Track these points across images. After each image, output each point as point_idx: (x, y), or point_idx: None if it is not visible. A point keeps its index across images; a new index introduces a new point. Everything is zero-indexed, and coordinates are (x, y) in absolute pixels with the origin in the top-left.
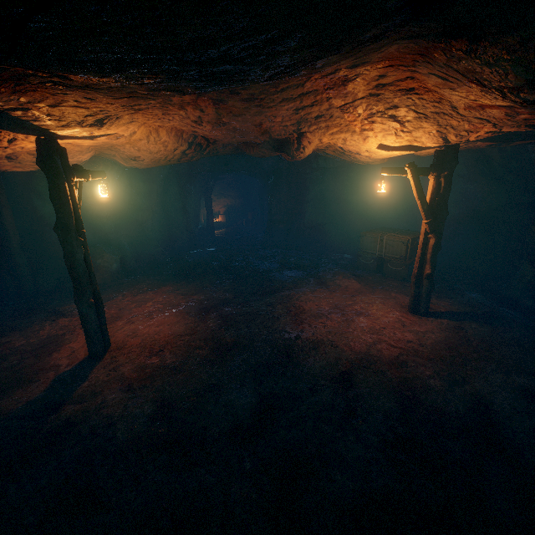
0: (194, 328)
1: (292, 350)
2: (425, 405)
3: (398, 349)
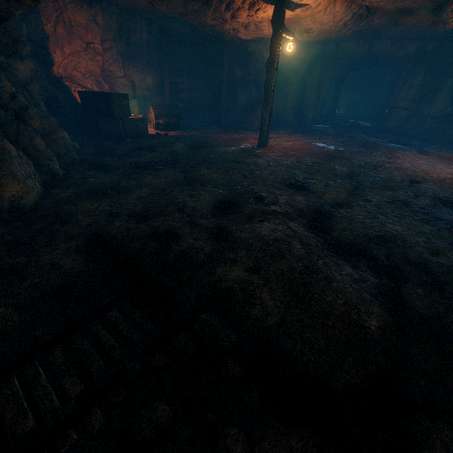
0: (314, 149)
1: (380, 167)
2: None
3: None
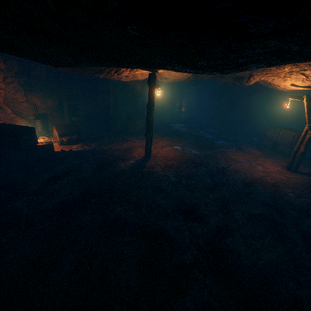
0: (182, 155)
1: (225, 171)
2: (284, 199)
3: (276, 181)
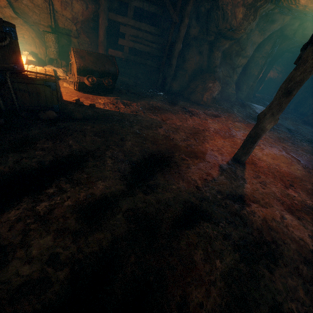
0: (308, 177)
1: None
2: None
3: None
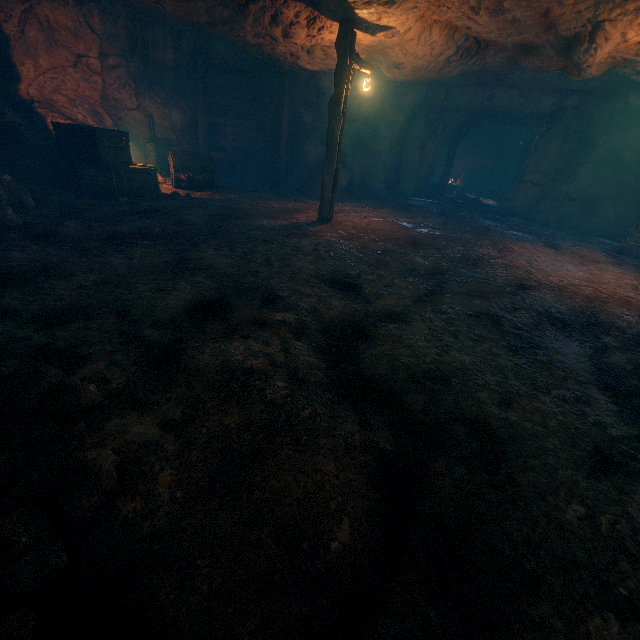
0: (397, 231)
1: (482, 263)
2: (601, 321)
3: (606, 296)
